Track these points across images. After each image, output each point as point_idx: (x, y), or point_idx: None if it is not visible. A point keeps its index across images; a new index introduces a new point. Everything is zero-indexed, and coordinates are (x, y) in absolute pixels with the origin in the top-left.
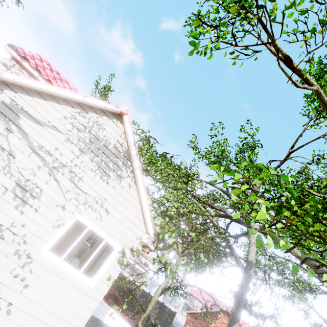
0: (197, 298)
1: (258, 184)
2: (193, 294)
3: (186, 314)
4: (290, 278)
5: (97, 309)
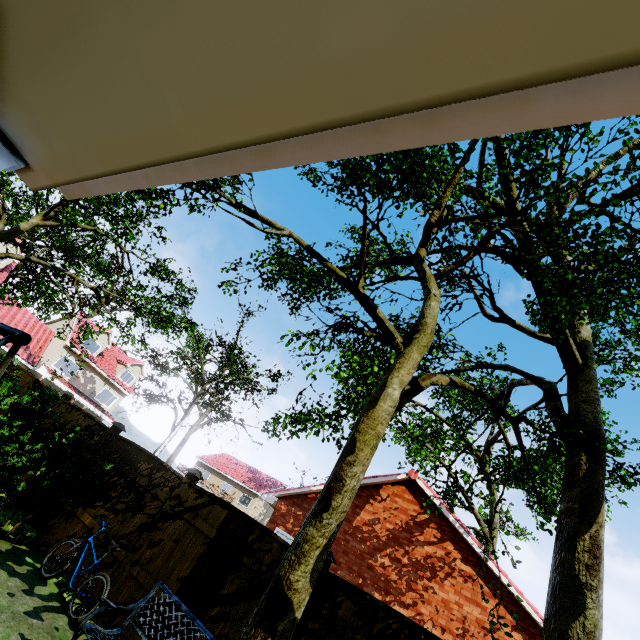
0: (215, 471)
1: (603, 161)
2: (207, 464)
3: (276, 501)
4: (488, 416)
5: None
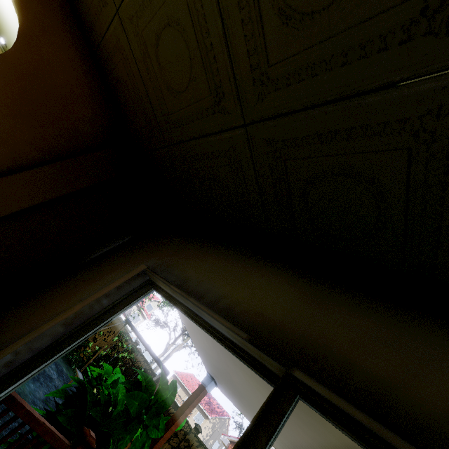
0: (183, 386)
1: None
2: (179, 379)
3: (228, 443)
4: None
5: None
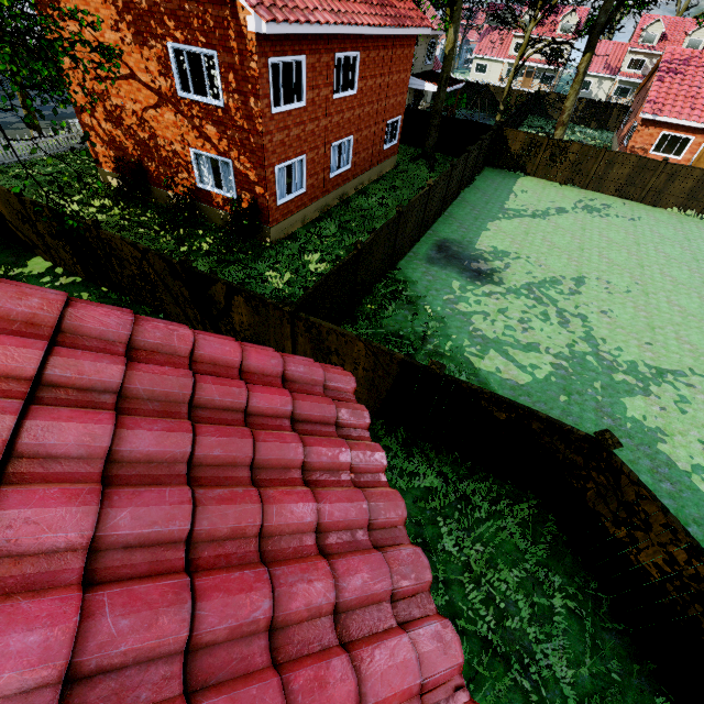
0: None
1: None
2: None
3: (633, 96)
4: None
5: (419, 86)
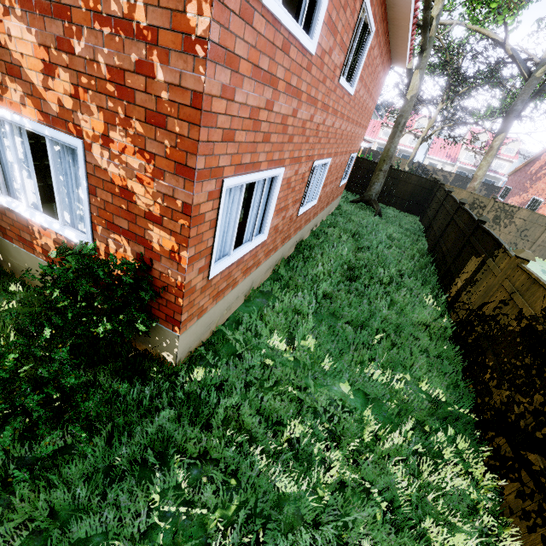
0: None
1: None
2: None
3: (507, 177)
4: None
5: None
